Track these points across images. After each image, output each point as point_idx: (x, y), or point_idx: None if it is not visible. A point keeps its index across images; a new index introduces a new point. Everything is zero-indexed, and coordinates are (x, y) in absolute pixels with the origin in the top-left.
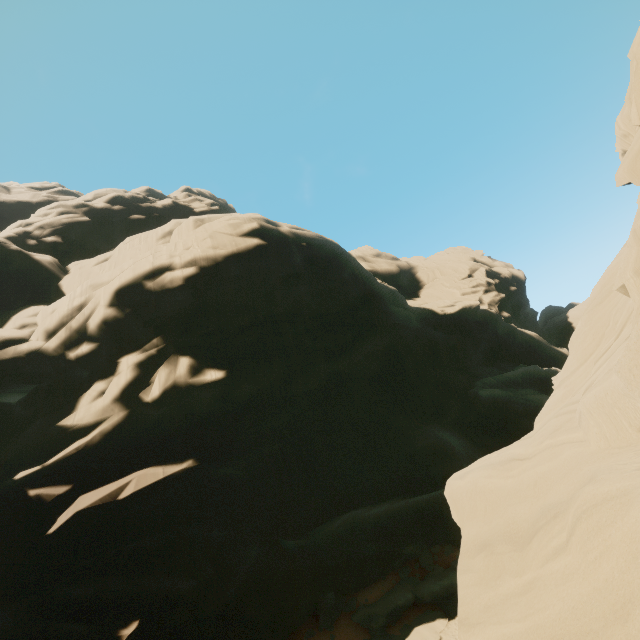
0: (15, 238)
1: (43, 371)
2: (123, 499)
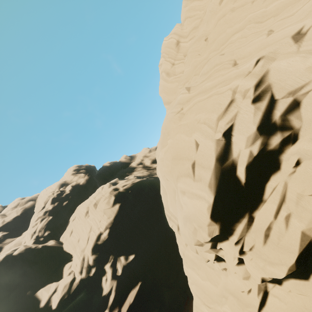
0: (35, 241)
1: (86, 283)
2: (131, 303)
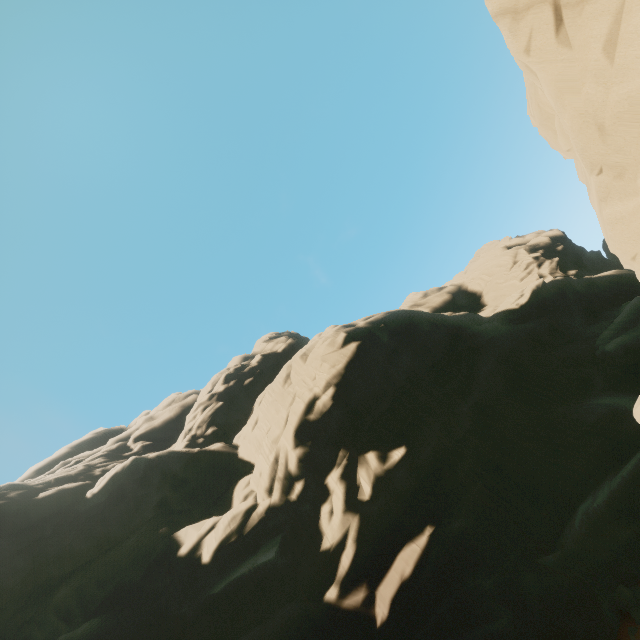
0: (189, 444)
1: (280, 520)
2: (406, 578)
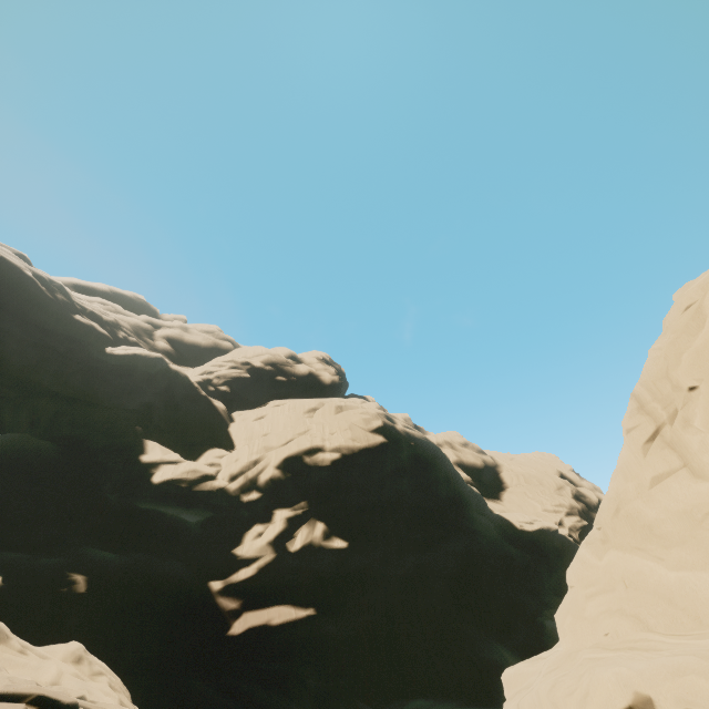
0: (201, 383)
1: (221, 504)
2: (271, 624)
